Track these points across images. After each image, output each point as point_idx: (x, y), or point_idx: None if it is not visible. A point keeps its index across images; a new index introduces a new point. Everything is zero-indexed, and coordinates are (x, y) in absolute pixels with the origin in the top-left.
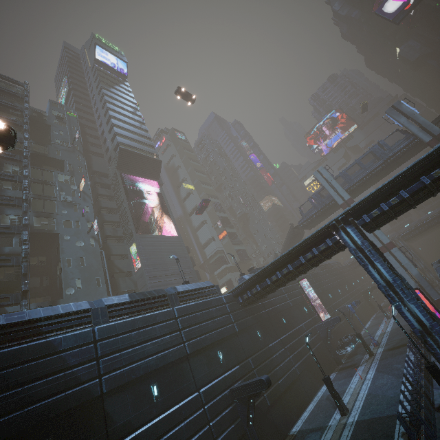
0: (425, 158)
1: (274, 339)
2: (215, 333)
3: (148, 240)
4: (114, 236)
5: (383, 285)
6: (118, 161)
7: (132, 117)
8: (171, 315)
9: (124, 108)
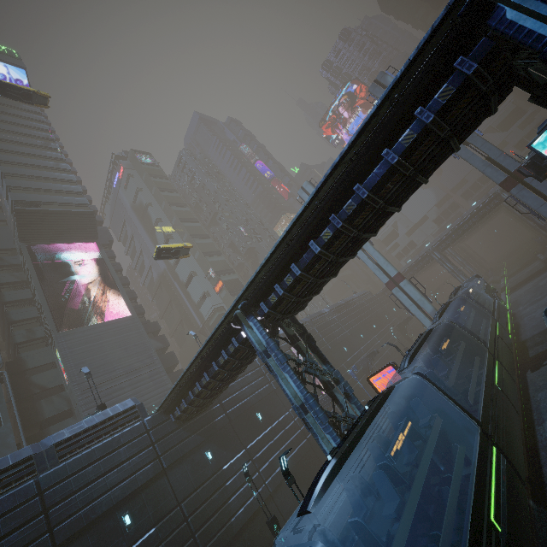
0: (312, 209)
1: (236, 453)
2: (119, 489)
3: (78, 336)
4: (30, 340)
5: (296, 406)
6: (19, 230)
7: (40, 154)
8: (30, 492)
9: (26, 144)
